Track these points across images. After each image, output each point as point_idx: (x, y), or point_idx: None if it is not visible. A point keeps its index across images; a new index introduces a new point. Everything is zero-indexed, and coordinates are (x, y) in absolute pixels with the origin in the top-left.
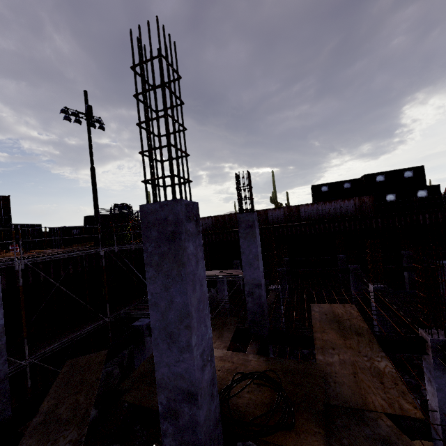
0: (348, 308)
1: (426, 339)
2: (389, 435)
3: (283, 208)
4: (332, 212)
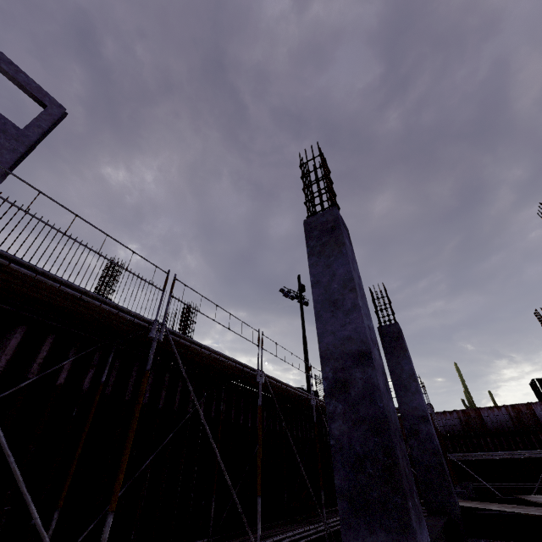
0: None
1: None
2: None
3: (504, 406)
4: None
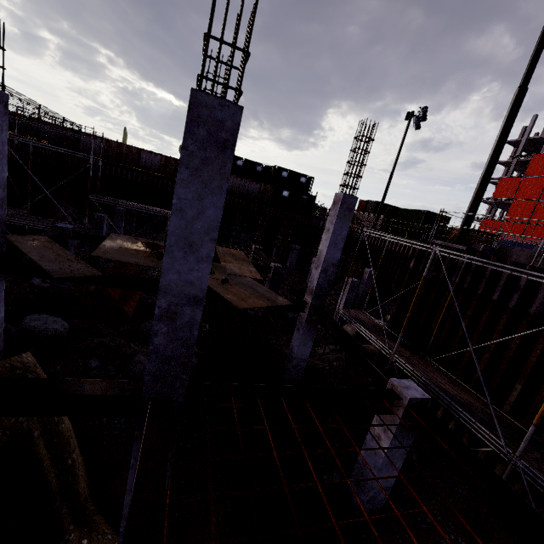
0: (239, 252)
1: (273, 266)
2: (250, 281)
3: None
4: (240, 188)
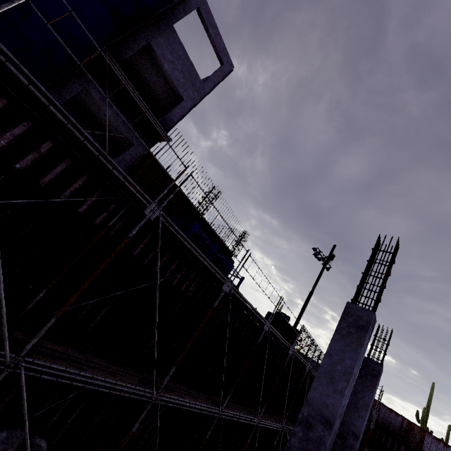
0: None
1: None
2: None
3: None
4: None
